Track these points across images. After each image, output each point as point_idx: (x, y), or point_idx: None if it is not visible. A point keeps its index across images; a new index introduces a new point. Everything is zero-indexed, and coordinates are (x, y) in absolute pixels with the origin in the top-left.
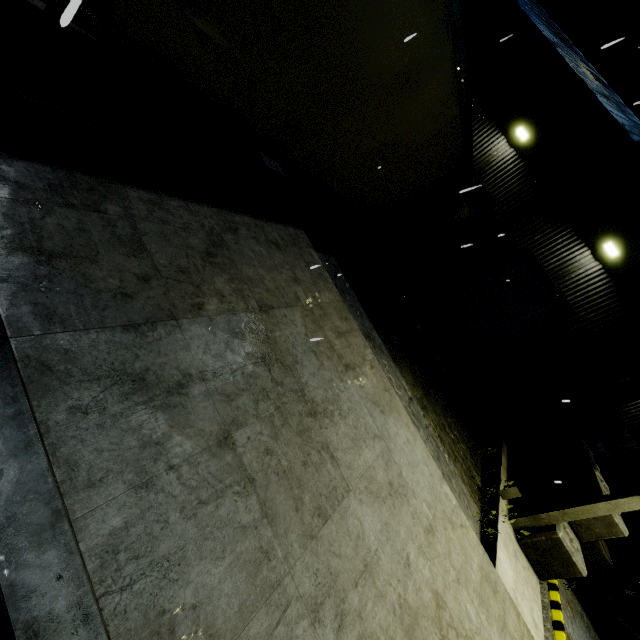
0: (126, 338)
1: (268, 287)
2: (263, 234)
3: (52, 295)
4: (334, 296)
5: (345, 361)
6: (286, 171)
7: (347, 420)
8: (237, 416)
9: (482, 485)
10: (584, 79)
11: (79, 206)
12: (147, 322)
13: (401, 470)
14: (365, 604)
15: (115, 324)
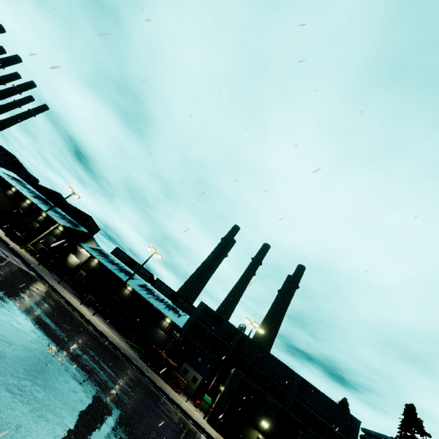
0: None
1: None
2: None
3: None
4: None
5: None
6: None
7: None
8: None
9: None
10: (33, 200)
11: None
12: None
13: None
14: None
15: None
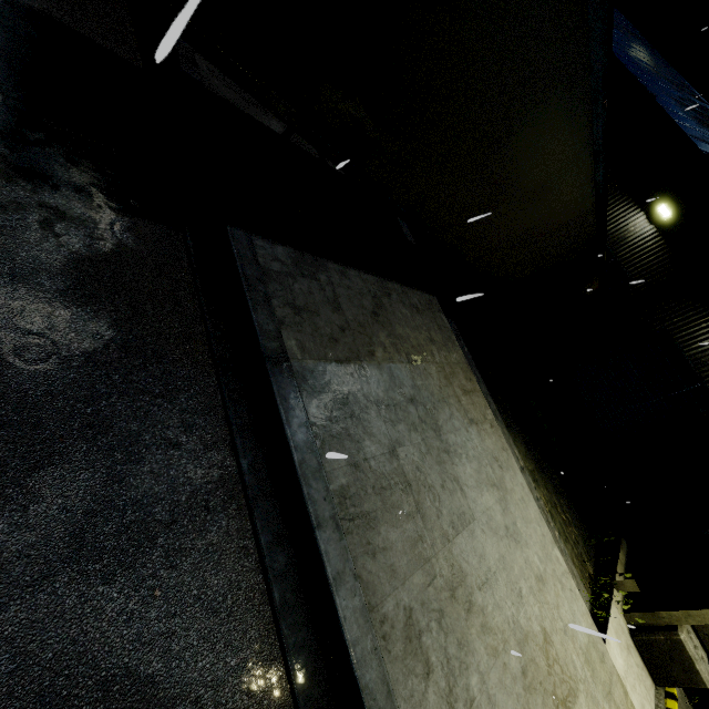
0: (337, 369)
1: (412, 344)
2: (407, 299)
3: (303, 335)
4: (460, 358)
5: (470, 416)
6: (415, 238)
7: (472, 464)
8: (398, 437)
9: (594, 576)
10: None
11: (307, 276)
12: (346, 360)
13: (516, 520)
14: (486, 605)
15: (331, 358)
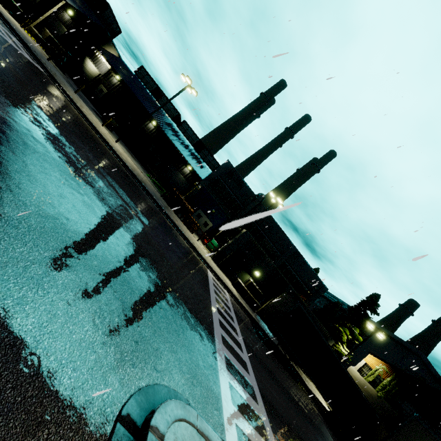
0: None
1: None
2: None
3: None
4: None
5: None
6: None
7: None
8: None
9: None
10: None
11: None
12: None
13: None
14: None
15: None
